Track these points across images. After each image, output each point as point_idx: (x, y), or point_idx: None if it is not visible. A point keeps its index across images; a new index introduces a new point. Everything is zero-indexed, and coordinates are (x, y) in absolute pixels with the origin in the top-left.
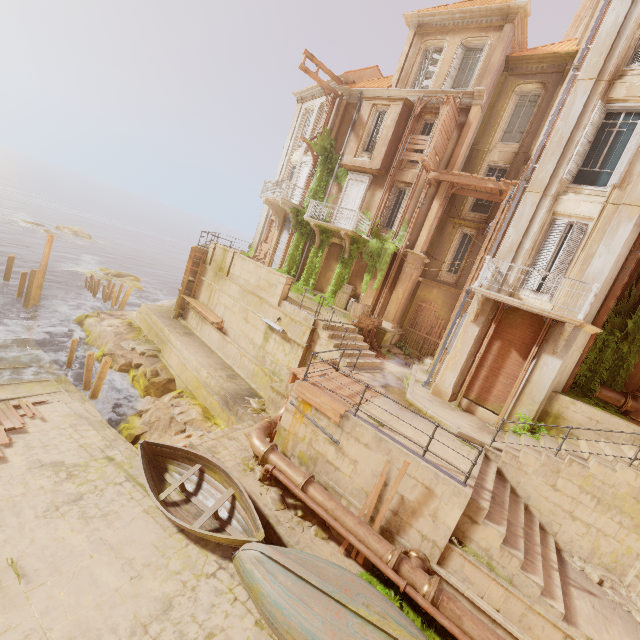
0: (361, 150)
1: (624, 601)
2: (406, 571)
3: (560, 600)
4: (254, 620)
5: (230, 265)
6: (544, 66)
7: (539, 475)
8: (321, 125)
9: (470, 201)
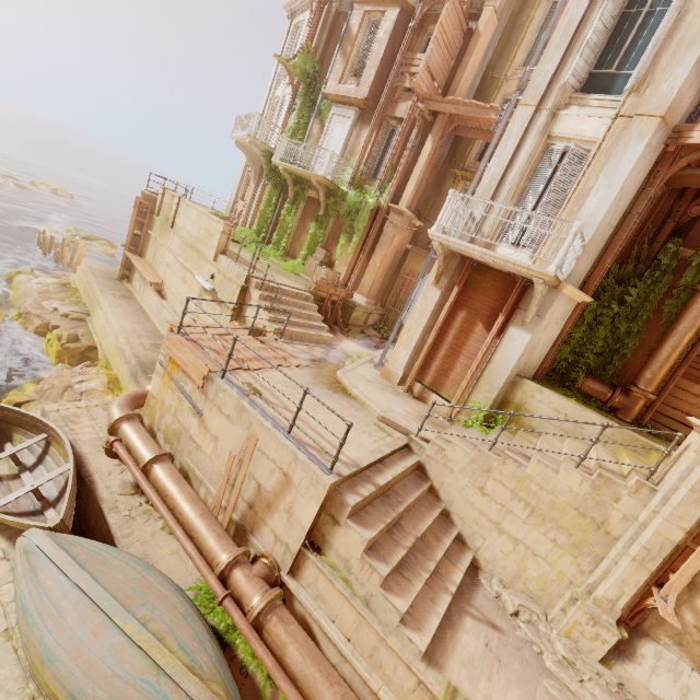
0: (348, 75)
1: (539, 640)
2: (236, 580)
3: (429, 633)
4: (5, 627)
5: (175, 214)
6: None
7: (467, 474)
8: (303, 41)
9: (477, 147)
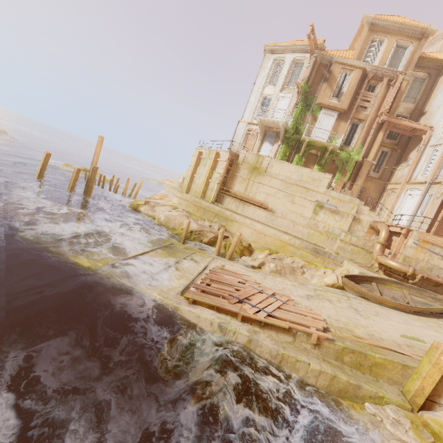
0: (332, 95)
1: None
2: None
3: None
4: None
5: (267, 166)
6: (431, 64)
7: None
8: (304, 75)
9: (387, 133)
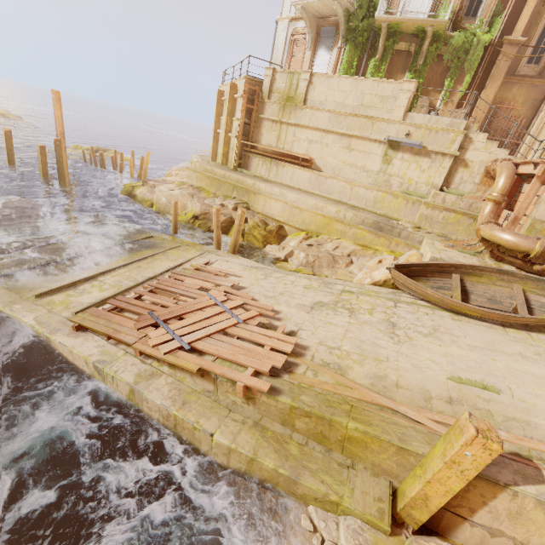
0: None
1: None
2: None
3: None
4: None
5: (306, 90)
6: None
7: None
8: None
9: None
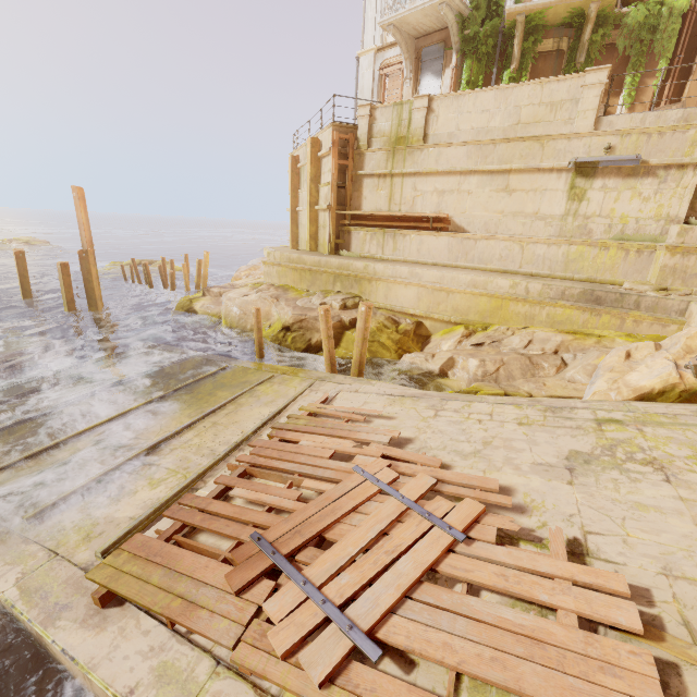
0: None
1: None
2: None
3: None
4: None
5: (425, 122)
6: None
7: None
8: None
9: None
